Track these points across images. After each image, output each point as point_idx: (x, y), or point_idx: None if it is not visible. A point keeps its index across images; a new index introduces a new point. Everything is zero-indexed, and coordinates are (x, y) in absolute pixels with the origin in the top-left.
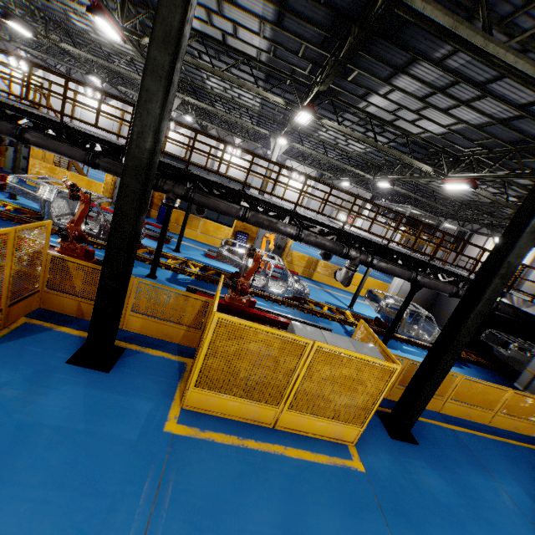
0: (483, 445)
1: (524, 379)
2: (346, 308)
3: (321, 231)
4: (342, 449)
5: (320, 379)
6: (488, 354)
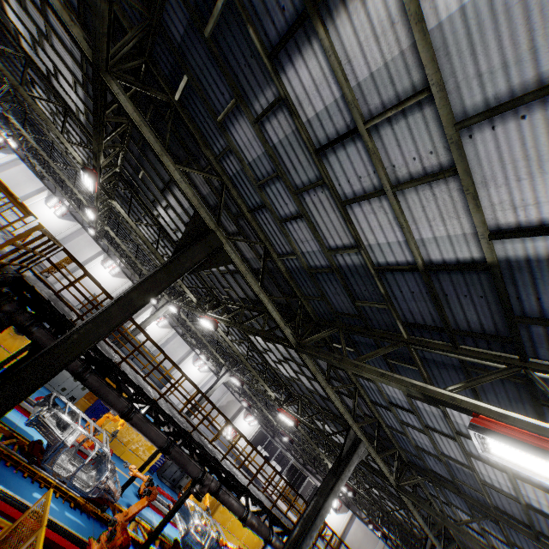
0: None
1: None
2: None
3: None
4: None
5: None
6: None
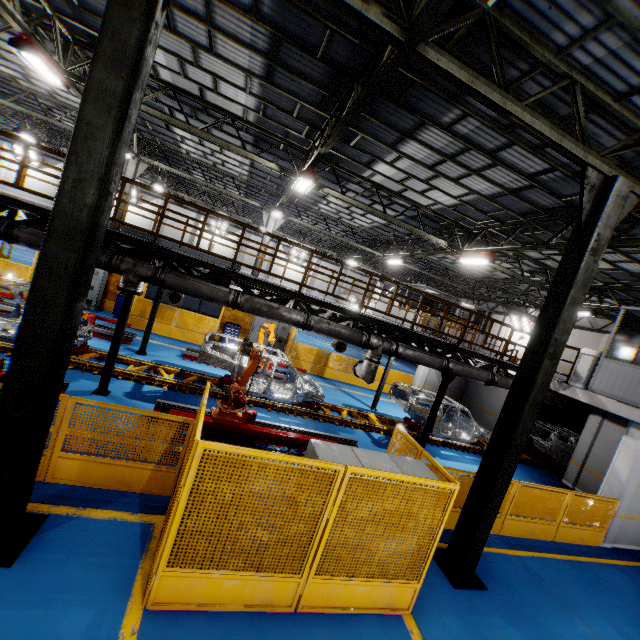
0: (557, 572)
1: (572, 473)
2: (369, 410)
3: (332, 317)
4: (395, 622)
5: (358, 520)
6: (529, 448)
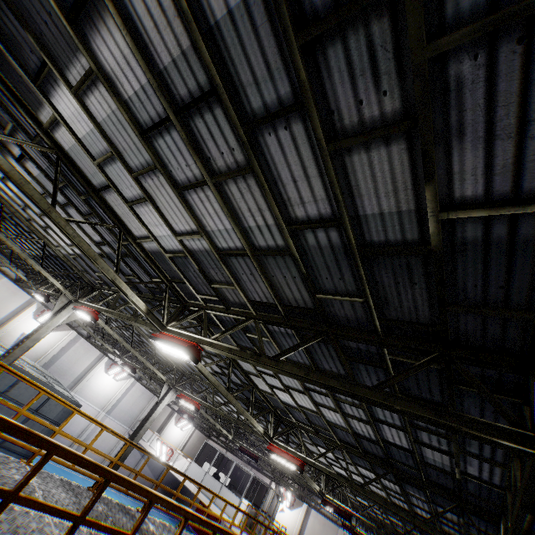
0: None
1: None
2: None
3: None
4: None
5: None
6: None
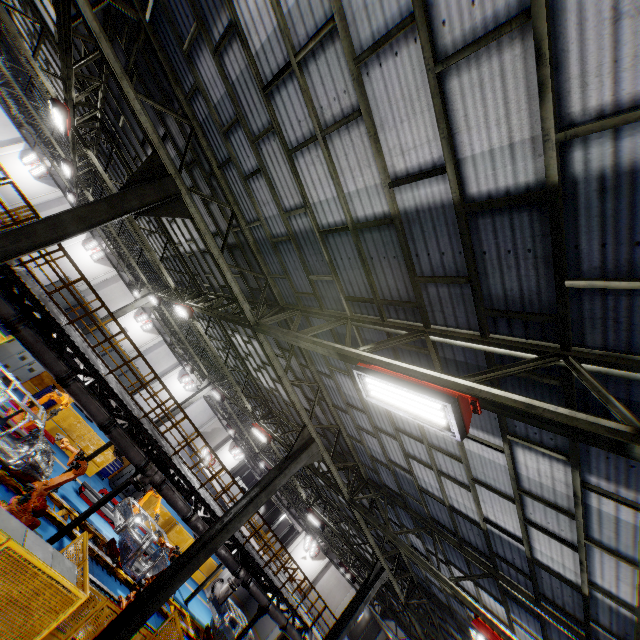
0: None
1: None
2: (183, 604)
3: None
4: None
5: None
6: None
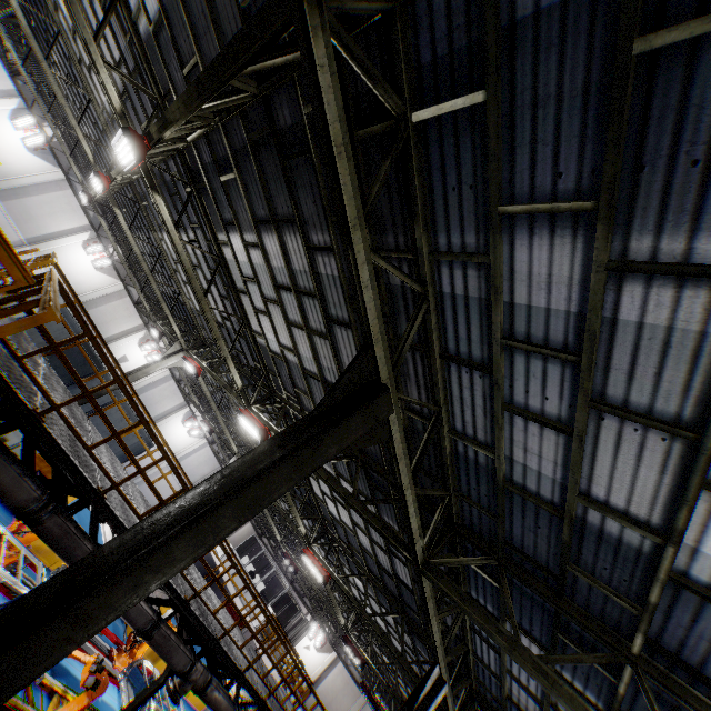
0: None
1: None
2: None
3: None
4: None
5: None
6: None
